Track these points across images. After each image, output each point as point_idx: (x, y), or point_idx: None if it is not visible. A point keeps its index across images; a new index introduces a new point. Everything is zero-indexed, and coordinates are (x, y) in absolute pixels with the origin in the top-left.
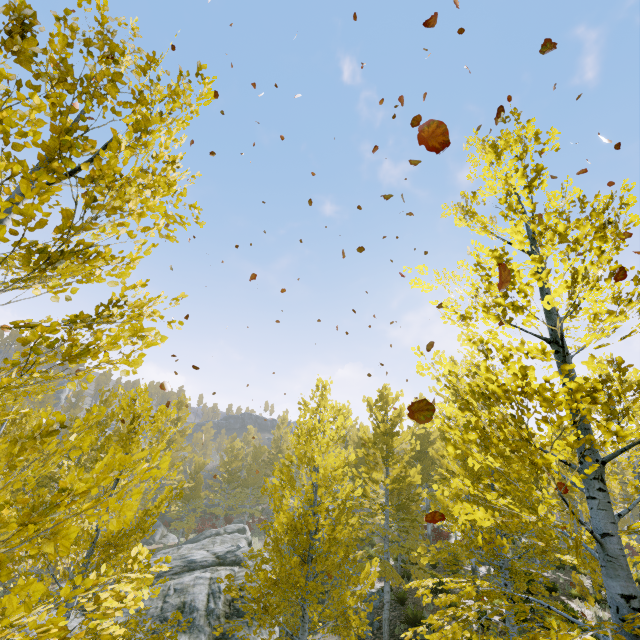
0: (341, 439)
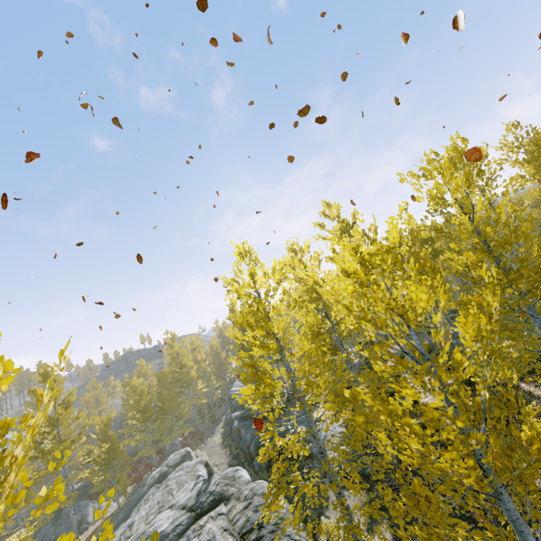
0: (237, 327)
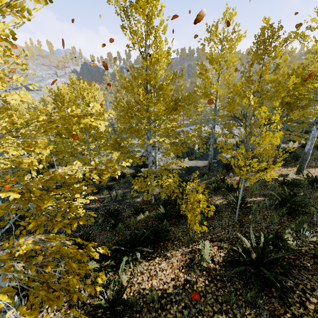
0: None
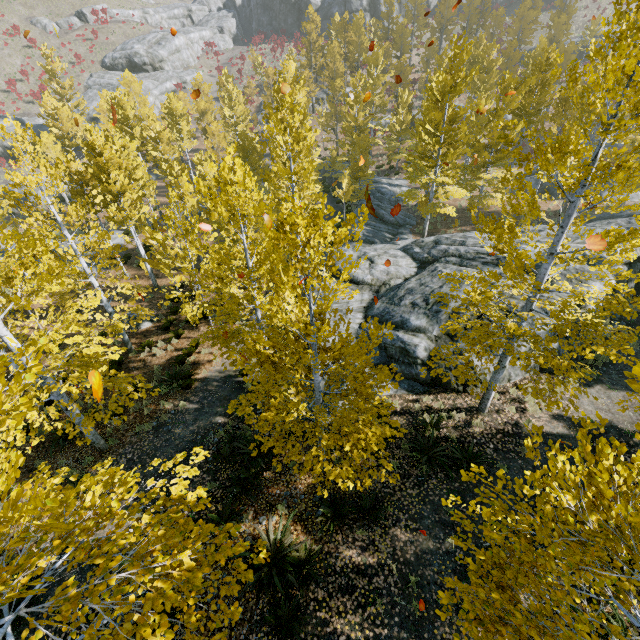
0: None
